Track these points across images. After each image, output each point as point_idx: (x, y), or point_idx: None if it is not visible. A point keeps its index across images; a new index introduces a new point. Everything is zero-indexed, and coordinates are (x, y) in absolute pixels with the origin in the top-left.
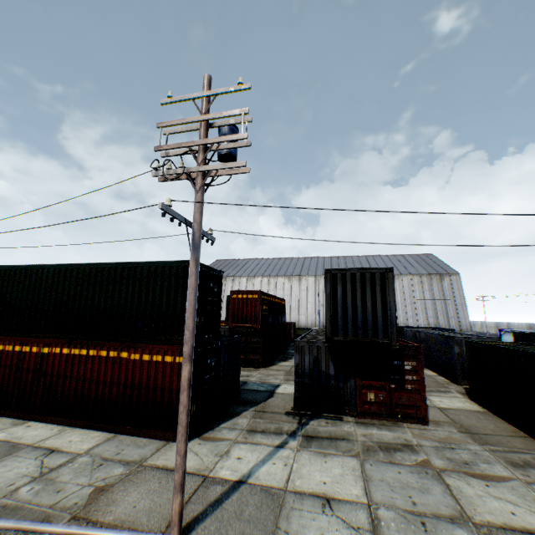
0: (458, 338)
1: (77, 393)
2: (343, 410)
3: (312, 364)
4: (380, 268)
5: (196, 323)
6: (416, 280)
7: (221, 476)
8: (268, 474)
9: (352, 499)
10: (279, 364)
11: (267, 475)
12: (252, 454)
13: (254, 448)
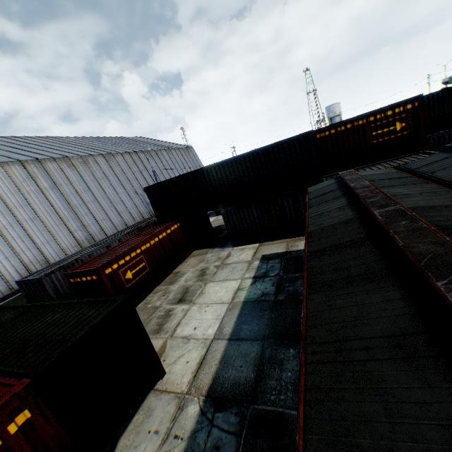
0: None
1: None
2: None
3: None
4: None
5: None
6: (179, 153)
7: None
8: None
9: None
10: None
11: None
12: None
13: None
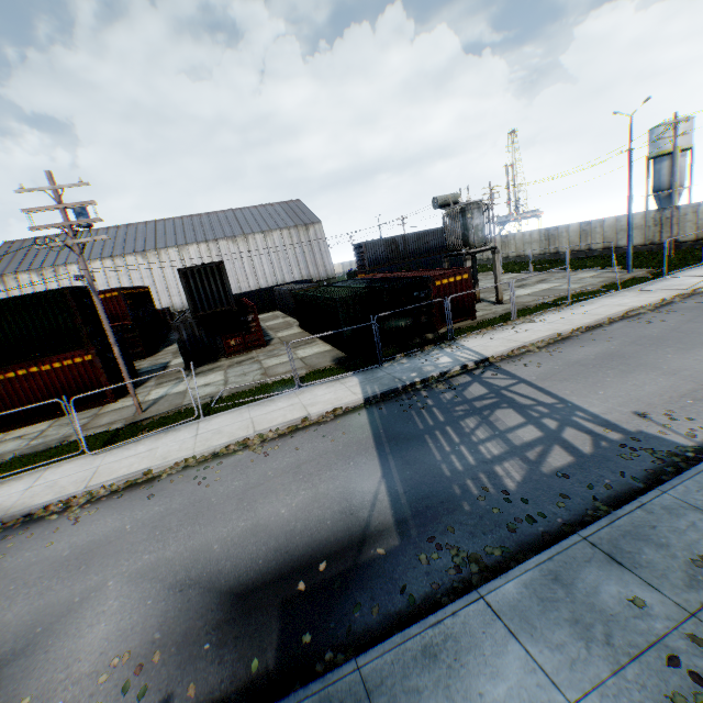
0: (296, 290)
1: (2, 410)
2: (218, 357)
3: (189, 336)
4: (216, 262)
5: (90, 332)
6: (286, 234)
7: (151, 399)
8: (177, 390)
9: (218, 381)
10: (165, 350)
11: (176, 390)
12: (165, 389)
13: (165, 388)
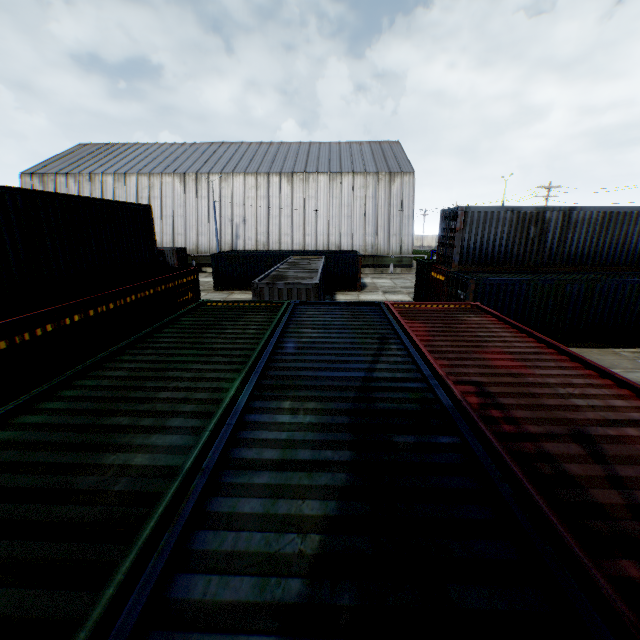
0: (259, 284)
1: None
2: None
3: None
4: None
5: None
6: (360, 182)
7: None
8: None
9: None
10: None
11: None
12: None
13: None
